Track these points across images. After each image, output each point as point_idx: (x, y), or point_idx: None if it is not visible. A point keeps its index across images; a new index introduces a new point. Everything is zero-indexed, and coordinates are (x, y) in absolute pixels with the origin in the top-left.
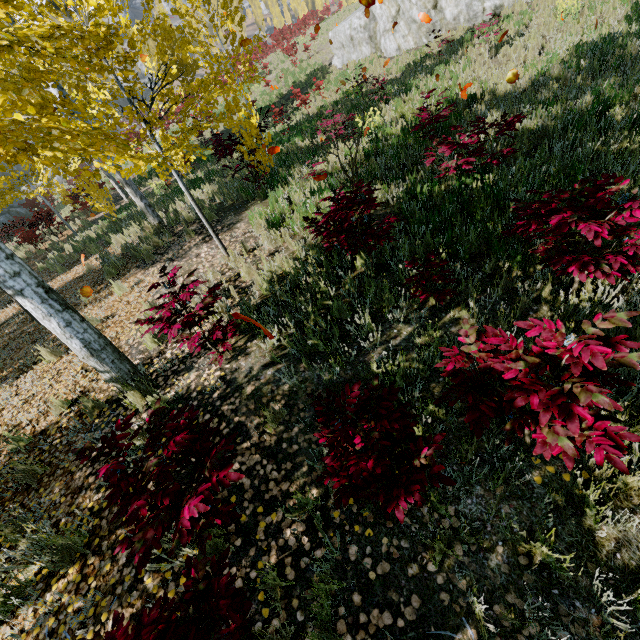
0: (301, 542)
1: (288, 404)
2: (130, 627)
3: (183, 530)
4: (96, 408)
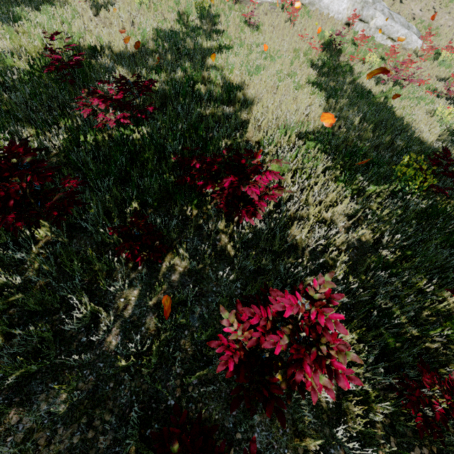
0: None
1: None
2: None
3: None
4: None
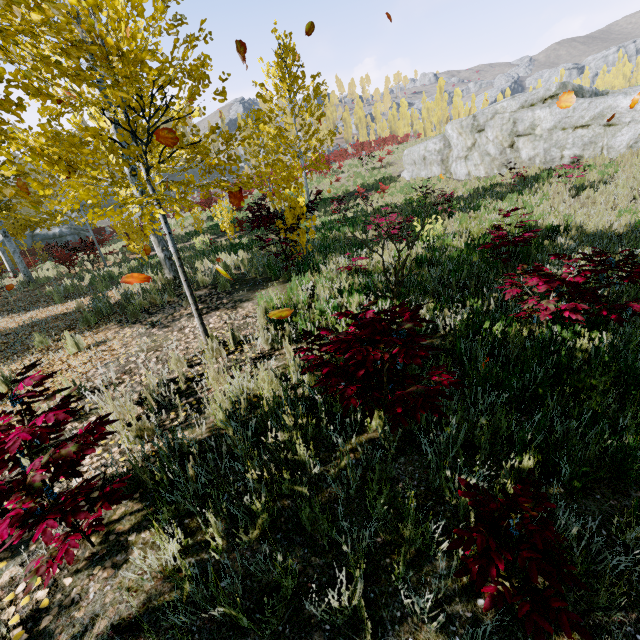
0: None
1: None
2: None
3: None
4: None
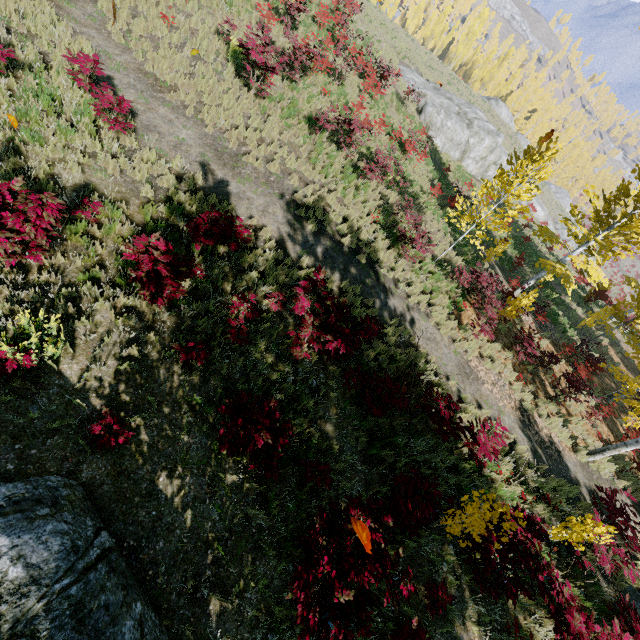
0: None
1: None
2: None
3: None
4: None
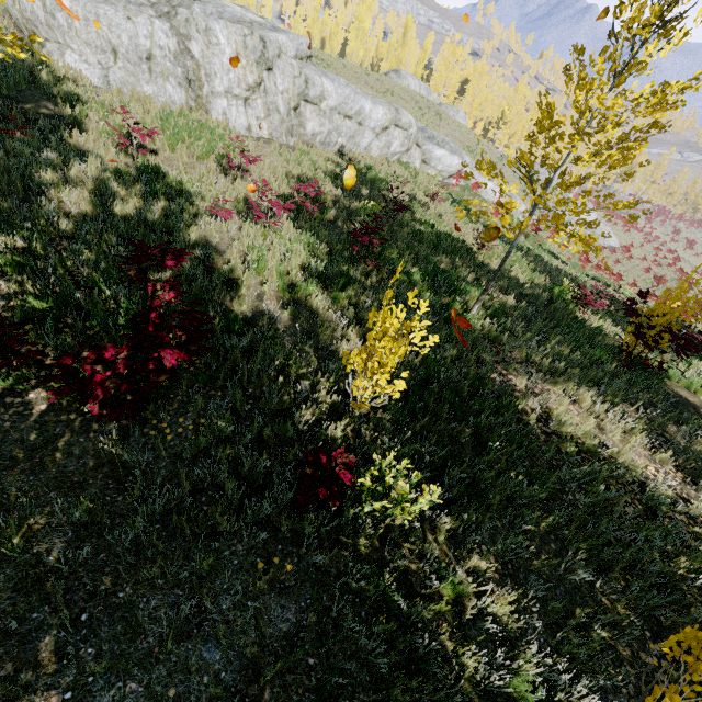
0: None
1: None
2: None
3: None
4: None
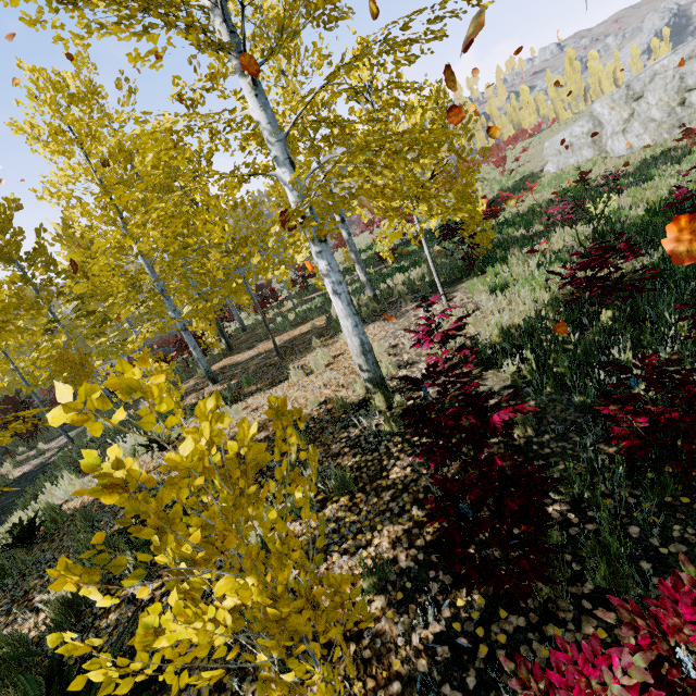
0: (567, 516)
1: (535, 416)
2: (404, 537)
3: (496, 426)
4: (342, 407)
